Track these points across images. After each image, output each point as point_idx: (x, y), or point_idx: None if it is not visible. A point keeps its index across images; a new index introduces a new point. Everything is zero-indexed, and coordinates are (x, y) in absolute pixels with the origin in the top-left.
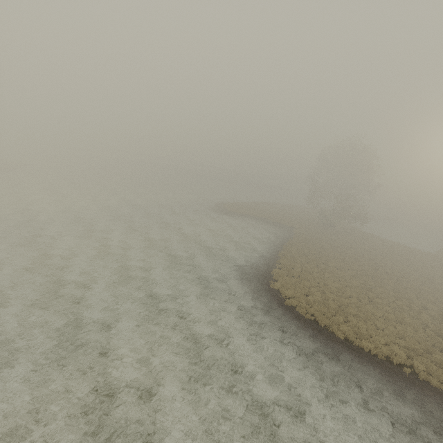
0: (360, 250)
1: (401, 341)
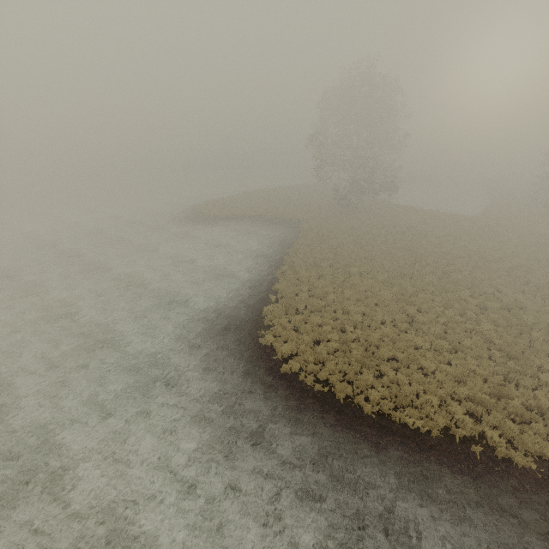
0: (392, 235)
1: (462, 390)
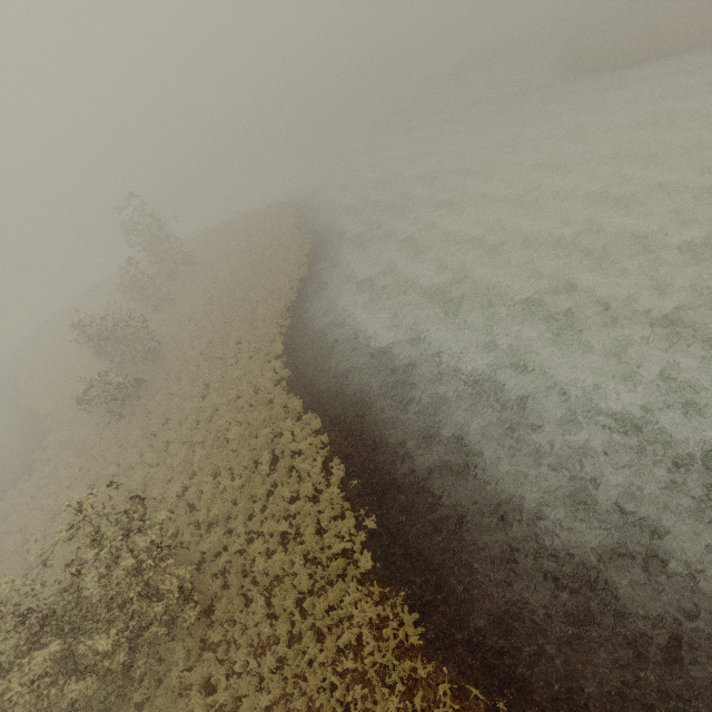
0: None
1: None
